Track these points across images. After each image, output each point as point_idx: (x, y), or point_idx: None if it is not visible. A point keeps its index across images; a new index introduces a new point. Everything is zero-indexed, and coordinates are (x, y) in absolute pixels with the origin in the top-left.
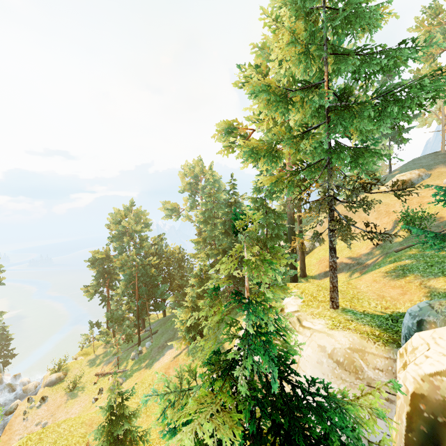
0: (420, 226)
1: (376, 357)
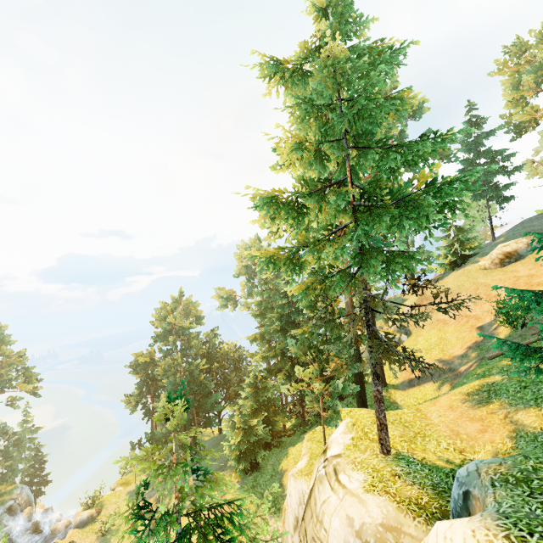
0: (524, 321)
1: (415, 540)
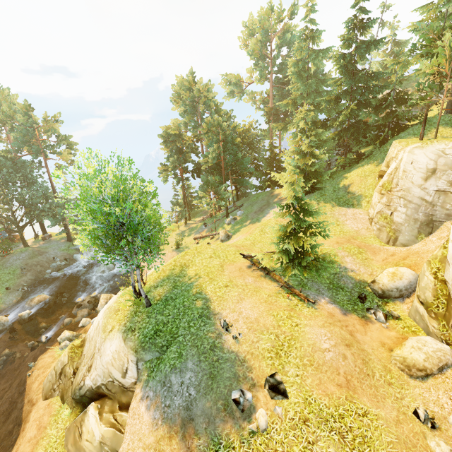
0: None
1: None
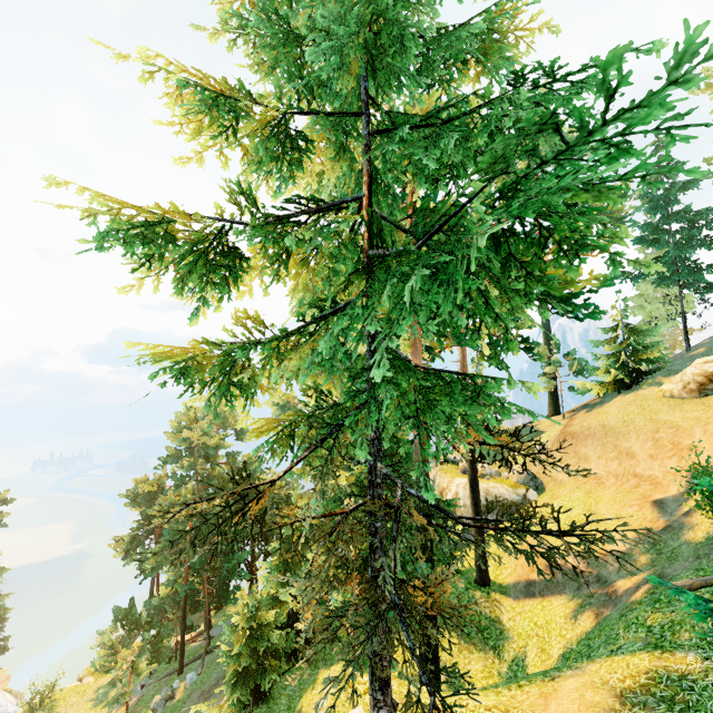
0: None
1: None
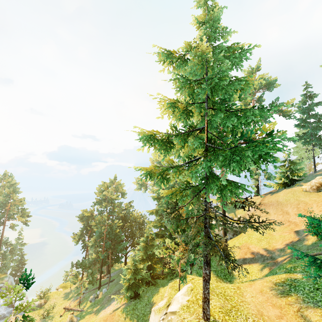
0: None
1: None
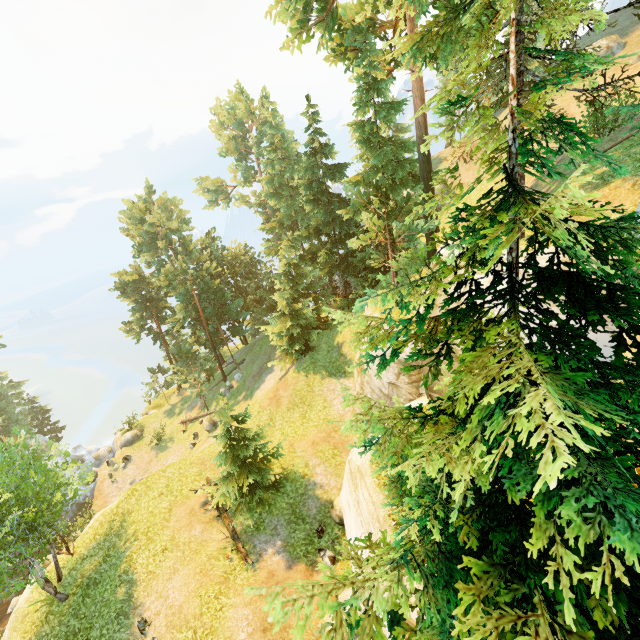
0: (615, 123)
1: None
